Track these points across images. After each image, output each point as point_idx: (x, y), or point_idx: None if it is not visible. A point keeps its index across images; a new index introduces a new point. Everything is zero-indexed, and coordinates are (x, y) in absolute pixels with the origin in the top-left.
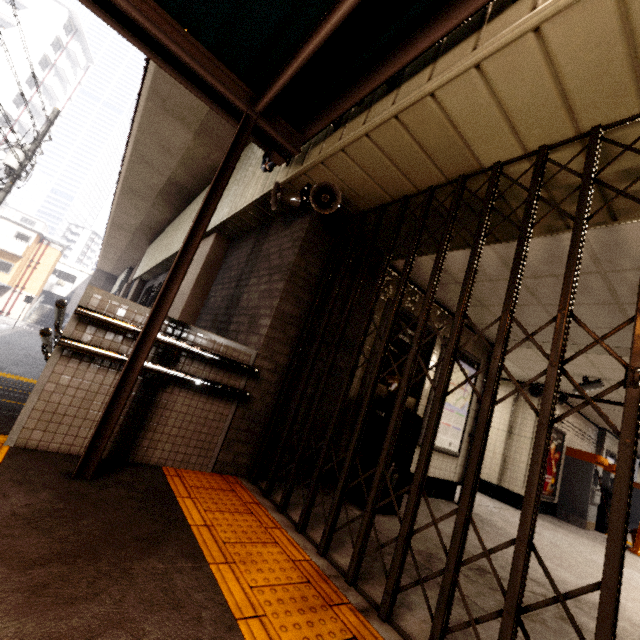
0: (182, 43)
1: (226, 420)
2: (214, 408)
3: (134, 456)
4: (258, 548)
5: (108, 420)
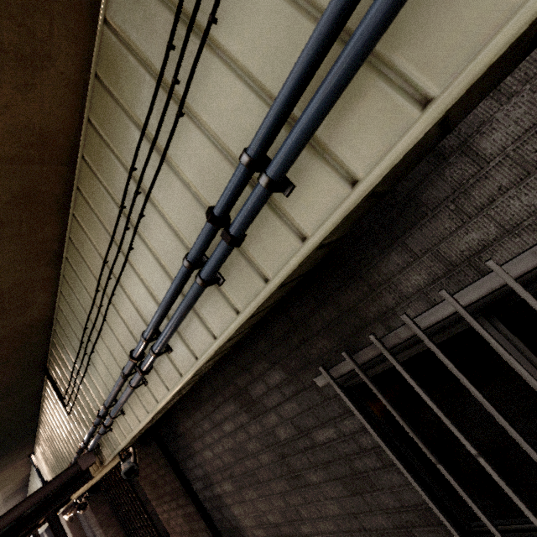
0: None
1: None
2: None
3: None
4: None
5: None
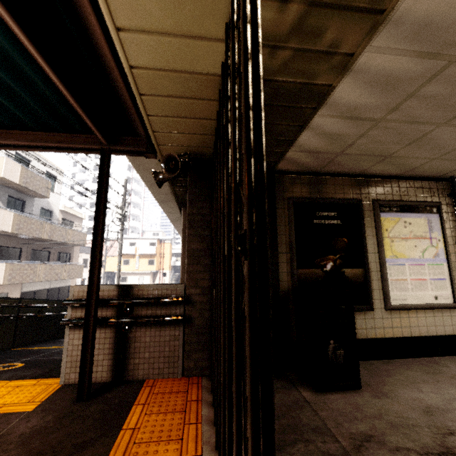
0: (54, 139)
1: (179, 338)
2: (167, 333)
3: (127, 376)
4: (159, 446)
5: (86, 362)
